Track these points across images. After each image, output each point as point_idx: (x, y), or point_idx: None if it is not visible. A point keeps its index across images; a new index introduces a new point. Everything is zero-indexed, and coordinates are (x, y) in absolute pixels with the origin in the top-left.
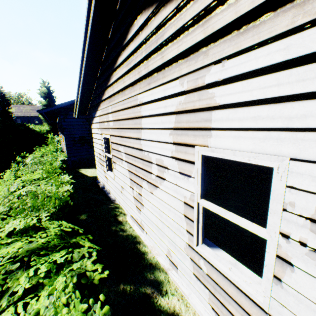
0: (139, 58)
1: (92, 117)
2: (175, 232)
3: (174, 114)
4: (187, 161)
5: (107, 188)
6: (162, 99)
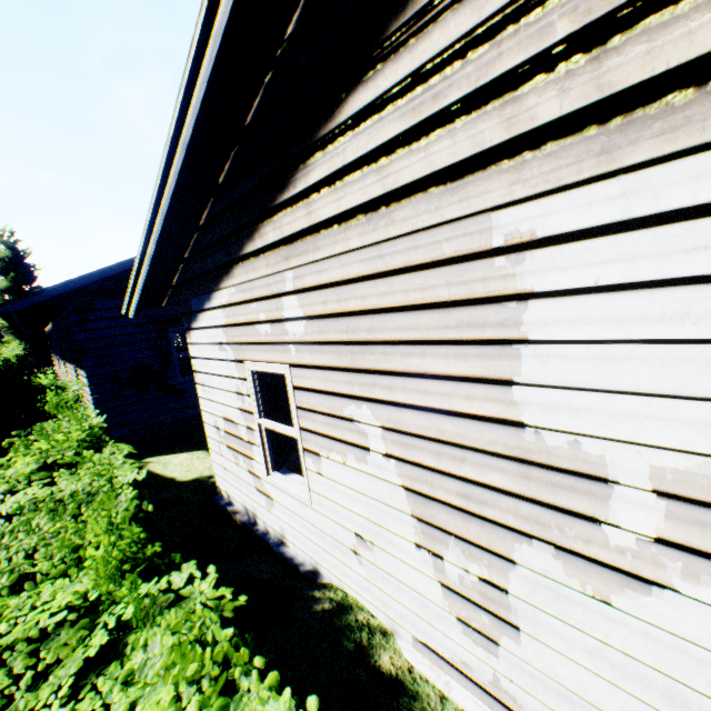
0: (516, 54)
1: (188, 312)
2: None
3: None
4: None
5: (271, 525)
6: None
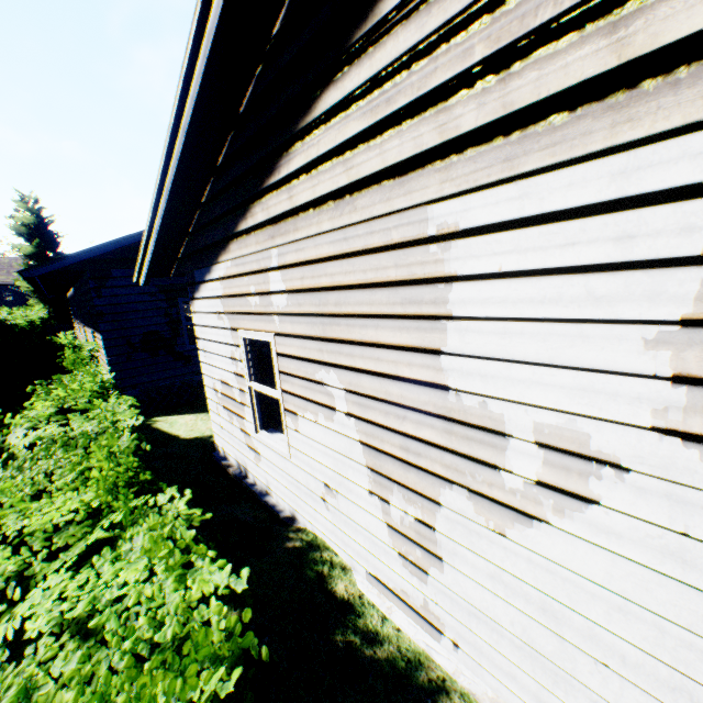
0: (447, 70)
1: (191, 283)
2: (654, 695)
3: (699, 264)
4: None
5: (258, 478)
6: (600, 211)
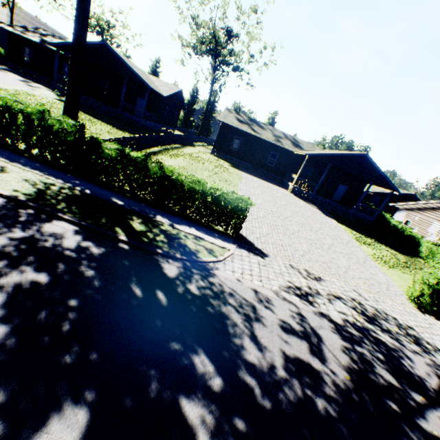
0: (438, 216)
1: (399, 209)
2: None
3: (439, 229)
4: (437, 235)
5: None
6: (438, 225)
